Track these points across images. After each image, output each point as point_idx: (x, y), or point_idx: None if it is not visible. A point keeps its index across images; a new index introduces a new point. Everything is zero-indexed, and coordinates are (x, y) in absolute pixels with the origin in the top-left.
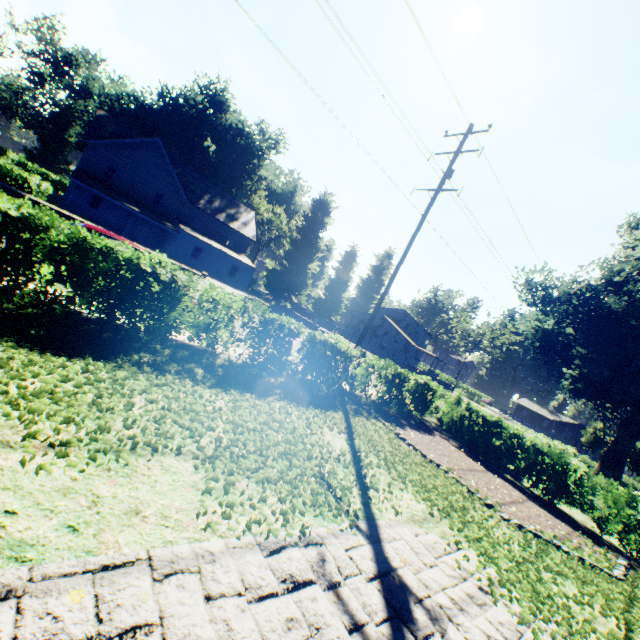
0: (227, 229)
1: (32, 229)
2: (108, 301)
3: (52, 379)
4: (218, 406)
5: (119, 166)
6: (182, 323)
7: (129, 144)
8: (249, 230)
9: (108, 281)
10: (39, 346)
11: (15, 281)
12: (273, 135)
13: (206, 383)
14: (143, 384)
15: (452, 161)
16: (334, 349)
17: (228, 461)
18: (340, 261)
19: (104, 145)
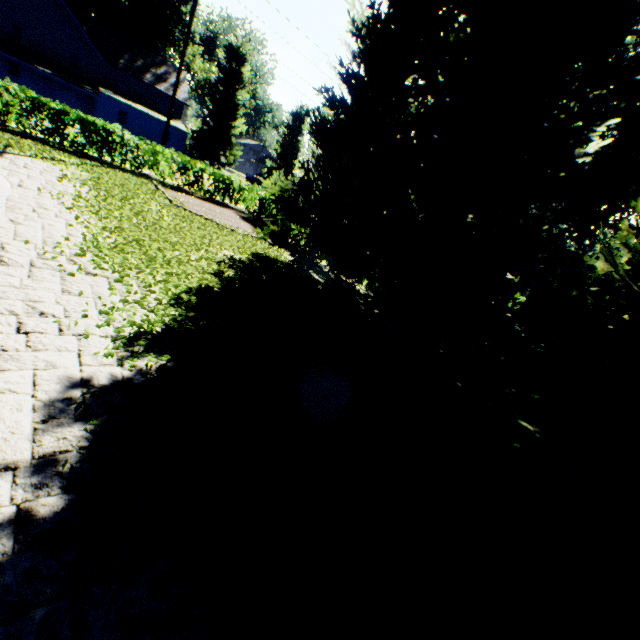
0: (155, 92)
1: None
2: None
3: None
4: None
5: (23, 24)
6: None
7: None
8: (180, 93)
9: None
10: None
11: None
12: None
13: None
14: None
15: None
16: (105, 129)
17: None
18: (287, 124)
19: None
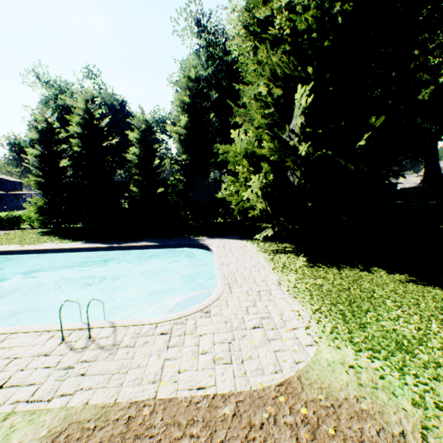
0: None
1: None
2: None
3: None
4: None
5: None
6: None
7: None
8: None
9: None
10: None
11: None
12: None
13: None
14: None
15: None
16: None
17: None
18: None
19: None
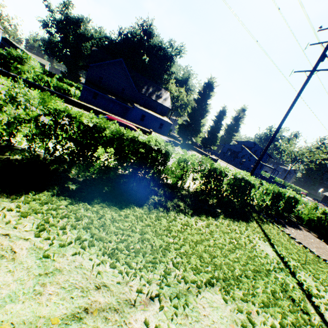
0: (156, 103)
1: (97, 131)
2: (134, 167)
3: (128, 232)
4: (202, 232)
5: (104, 76)
6: (168, 174)
7: (108, 63)
8: (167, 103)
9: (133, 156)
10: (111, 204)
11: (91, 161)
12: (178, 47)
13: (189, 213)
14: (165, 223)
15: (326, 48)
16: (246, 182)
17: (236, 289)
18: (216, 116)
19: (97, 66)
